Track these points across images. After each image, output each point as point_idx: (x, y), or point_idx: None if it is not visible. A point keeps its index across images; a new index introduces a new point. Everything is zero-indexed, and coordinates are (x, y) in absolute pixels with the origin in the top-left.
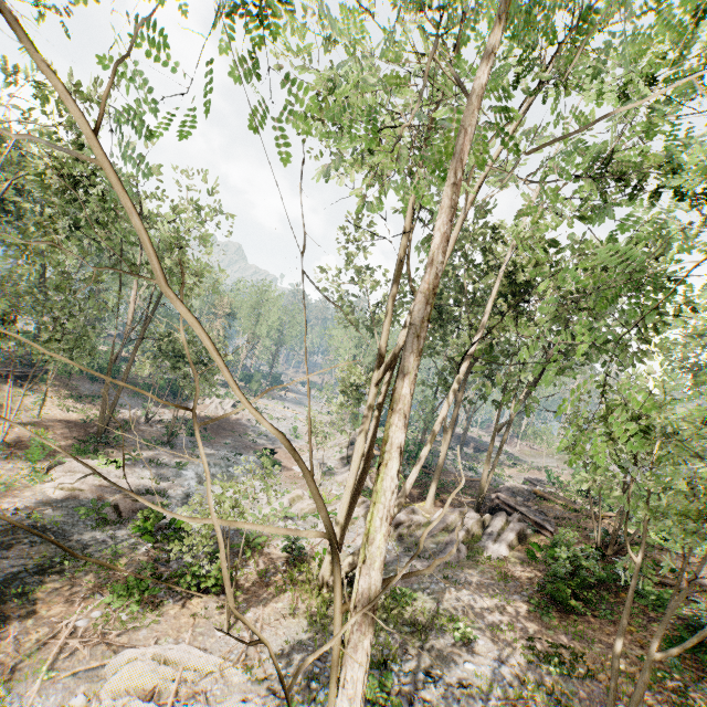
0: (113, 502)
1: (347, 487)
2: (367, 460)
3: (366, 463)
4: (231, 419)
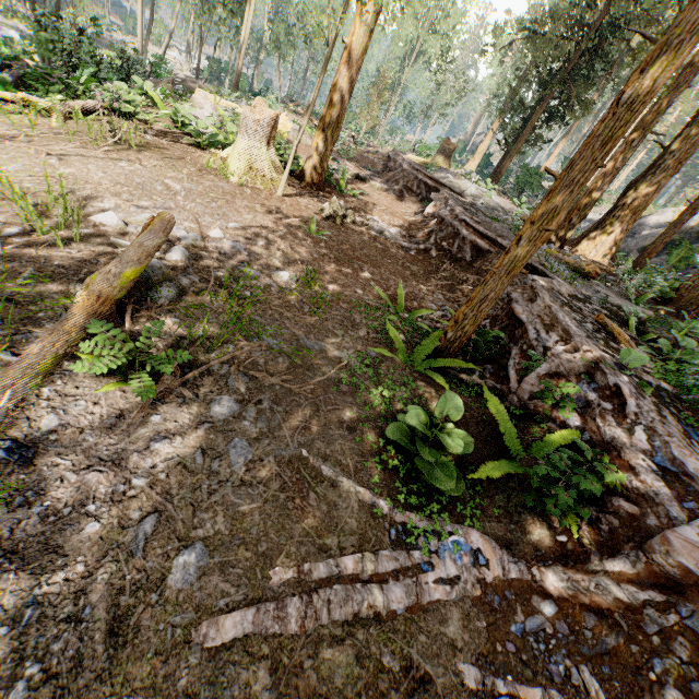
0: (27, 34)
1: (139, 23)
2: (151, 15)
3: (151, 17)
4: (106, 39)
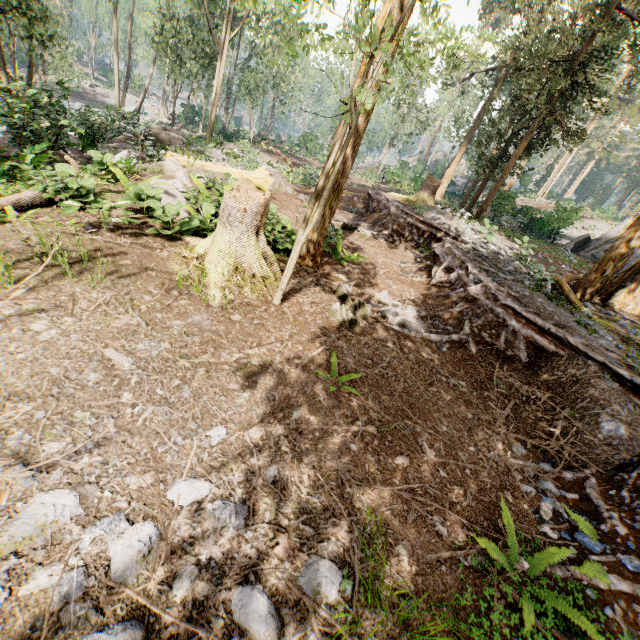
0: None
1: (116, 80)
2: (128, 72)
3: (127, 73)
4: (89, 93)
